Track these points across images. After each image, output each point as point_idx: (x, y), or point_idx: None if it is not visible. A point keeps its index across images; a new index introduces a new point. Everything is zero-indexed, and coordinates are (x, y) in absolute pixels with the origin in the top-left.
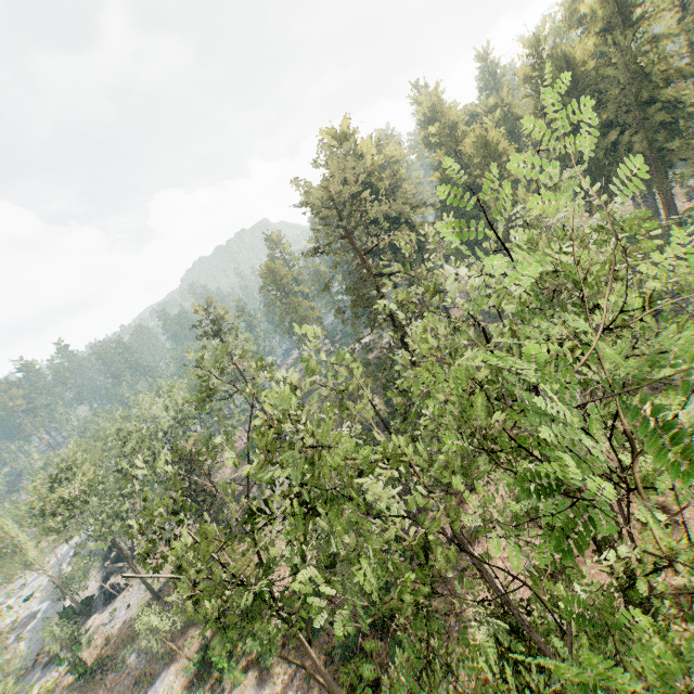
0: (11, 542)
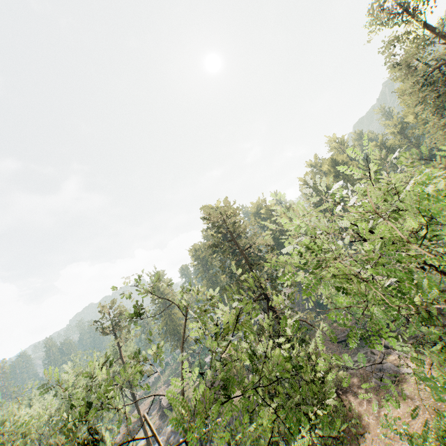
0: None
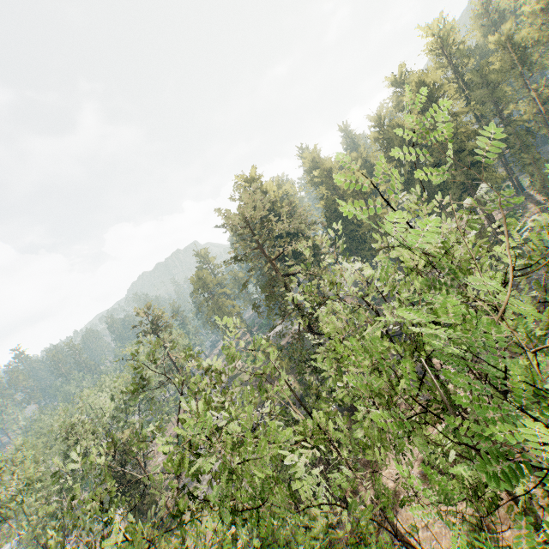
0: None
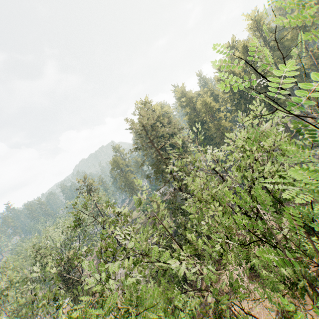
0: None
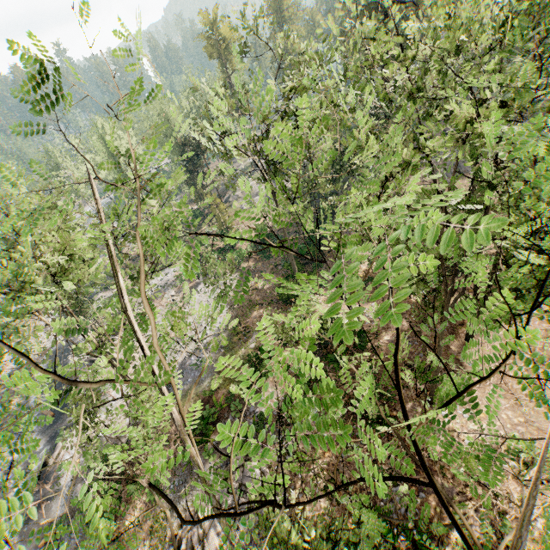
0: (68, 176)
